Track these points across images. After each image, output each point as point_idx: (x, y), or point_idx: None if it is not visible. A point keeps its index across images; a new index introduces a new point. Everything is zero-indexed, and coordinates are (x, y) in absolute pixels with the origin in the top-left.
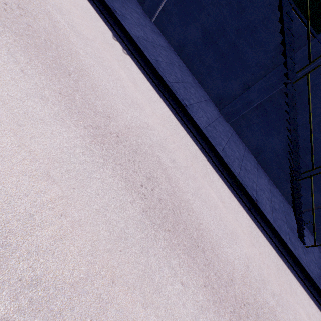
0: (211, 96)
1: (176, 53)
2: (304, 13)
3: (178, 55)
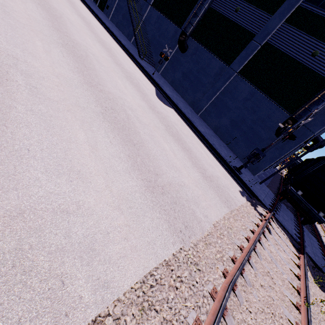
0: (126, 36)
1: (116, 26)
2: None
3: (116, 27)
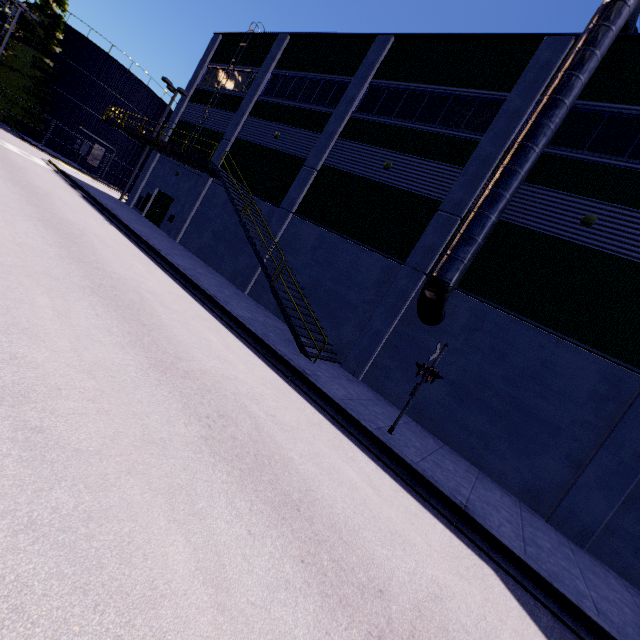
0: (228, 277)
1: (196, 256)
2: (270, 200)
3: (198, 257)
